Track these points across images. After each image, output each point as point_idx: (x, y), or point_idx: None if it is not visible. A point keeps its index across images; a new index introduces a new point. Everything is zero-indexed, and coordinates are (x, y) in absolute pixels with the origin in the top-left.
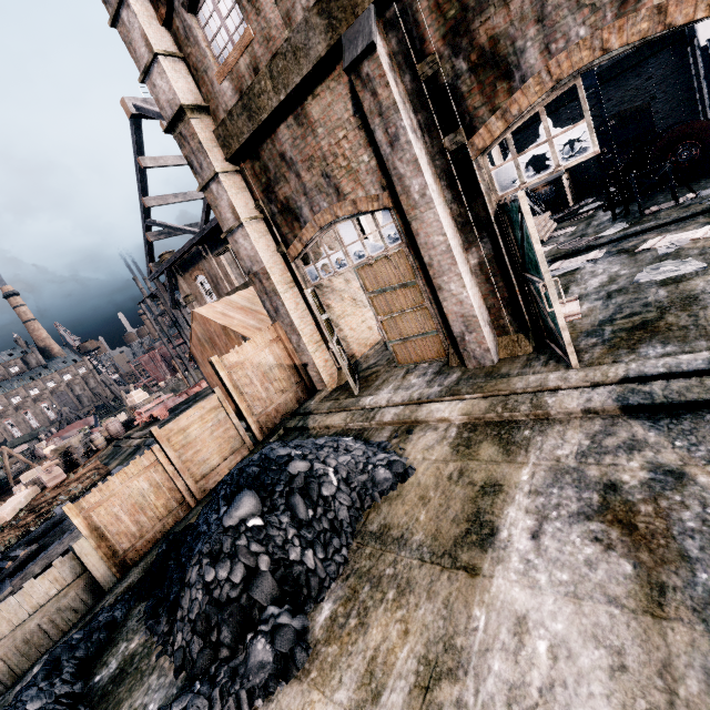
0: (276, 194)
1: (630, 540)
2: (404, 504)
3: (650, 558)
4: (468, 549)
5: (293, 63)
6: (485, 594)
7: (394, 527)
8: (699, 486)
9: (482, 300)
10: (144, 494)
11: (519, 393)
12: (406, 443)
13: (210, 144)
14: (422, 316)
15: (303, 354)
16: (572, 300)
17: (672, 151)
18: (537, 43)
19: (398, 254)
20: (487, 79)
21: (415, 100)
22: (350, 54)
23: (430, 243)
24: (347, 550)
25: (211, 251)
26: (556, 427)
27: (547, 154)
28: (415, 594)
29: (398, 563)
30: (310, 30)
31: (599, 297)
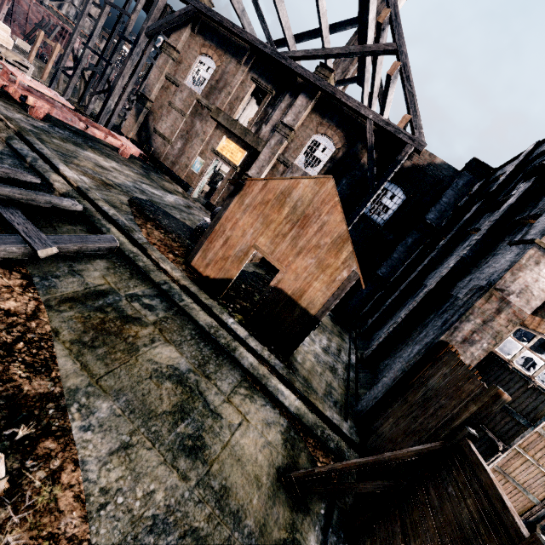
0: None
1: None
2: None
3: None
4: None
5: None
6: None
7: None
8: None
9: None
10: None
11: None
12: None
13: None
14: (543, 482)
15: None
16: None
17: None
18: None
19: None
20: None
21: None
22: None
23: None
24: None
25: (252, 68)
26: None
27: None
28: None
29: None
30: None
31: None
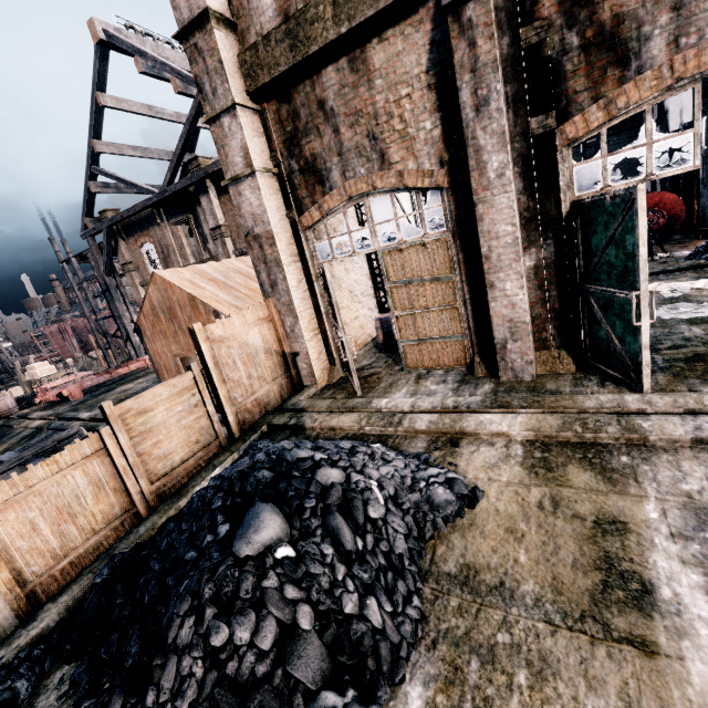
0: (302, 148)
1: None
2: (486, 537)
3: None
4: (620, 611)
5: None
6: (686, 686)
7: (483, 569)
8: None
9: (529, 307)
10: (79, 494)
11: (591, 412)
12: (455, 457)
13: (231, 68)
14: (448, 317)
15: (296, 341)
16: None
17: None
18: (666, 33)
19: (438, 243)
20: (598, 61)
21: (508, 68)
22: None
23: (495, 232)
24: (419, 600)
25: (167, 218)
26: (662, 456)
27: (641, 159)
28: (564, 679)
29: (513, 625)
30: None
31: None
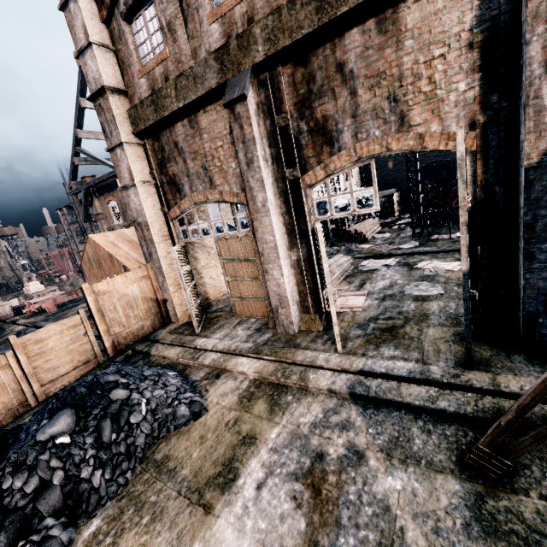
0: (167, 169)
1: (313, 503)
2: (188, 440)
3: (319, 520)
4: (213, 489)
5: (192, 85)
6: (208, 531)
7: (173, 459)
8: (368, 467)
9: (295, 285)
10: None
11: (298, 363)
12: (211, 386)
13: (122, 119)
14: (256, 285)
15: (165, 292)
16: (362, 294)
17: (456, 200)
18: (350, 130)
19: (247, 237)
20: (318, 141)
21: (271, 138)
22: (229, 96)
23: (264, 239)
24: (132, 473)
25: None
26: (308, 398)
27: (349, 201)
28: (162, 522)
29: (162, 492)
30: (207, 67)
31: (378, 298)
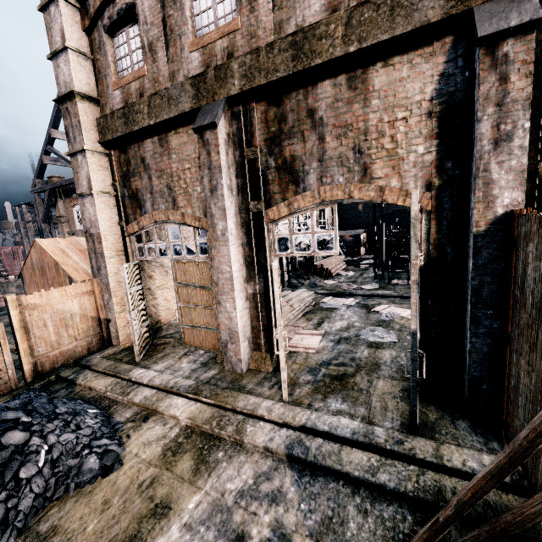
0: (131, 183)
1: None
2: (87, 504)
3: None
4: None
5: (166, 105)
6: None
7: (60, 533)
8: None
9: (249, 320)
10: None
11: (238, 410)
12: (135, 431)
13: (88, 126)
14: (209, 314)
15: (109, 311)
16: (319, 334)
17: None
18: (316, 173)
19: (205, 263)
20: (285, 178)
21: (239, 169)
22: (200, 121)
23: (221, 269)
24: None
25: None
26: (241, 456)
27: (310, 241)
28: None
29: None
30: (183, 91)
31: (334, 339)
